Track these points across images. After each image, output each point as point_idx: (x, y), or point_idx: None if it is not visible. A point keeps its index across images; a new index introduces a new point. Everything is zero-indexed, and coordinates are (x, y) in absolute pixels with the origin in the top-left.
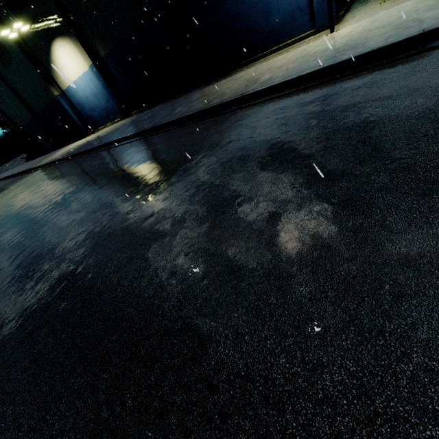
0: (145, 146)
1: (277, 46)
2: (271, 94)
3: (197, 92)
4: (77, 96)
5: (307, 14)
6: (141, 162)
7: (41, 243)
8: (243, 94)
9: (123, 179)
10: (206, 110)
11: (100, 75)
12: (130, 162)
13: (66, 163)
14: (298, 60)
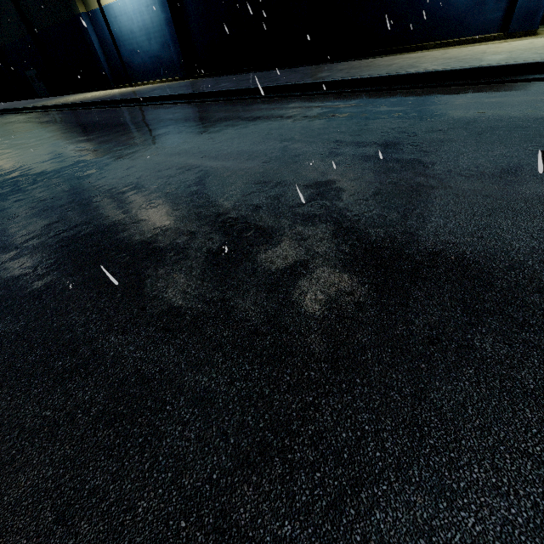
0: (292, 104)
1: (445, 41)
2: (534, 74)
3: (334, 64)
4: (115, 24)
5: (501, 9)
6: (316, 118)
7: (189, 189)
8: (480, 65)
9: (302, 131)
10: (403, 76)
11: (167, 2)
12: (285, 117)
13: (103, 109)
14: (540, 48)
